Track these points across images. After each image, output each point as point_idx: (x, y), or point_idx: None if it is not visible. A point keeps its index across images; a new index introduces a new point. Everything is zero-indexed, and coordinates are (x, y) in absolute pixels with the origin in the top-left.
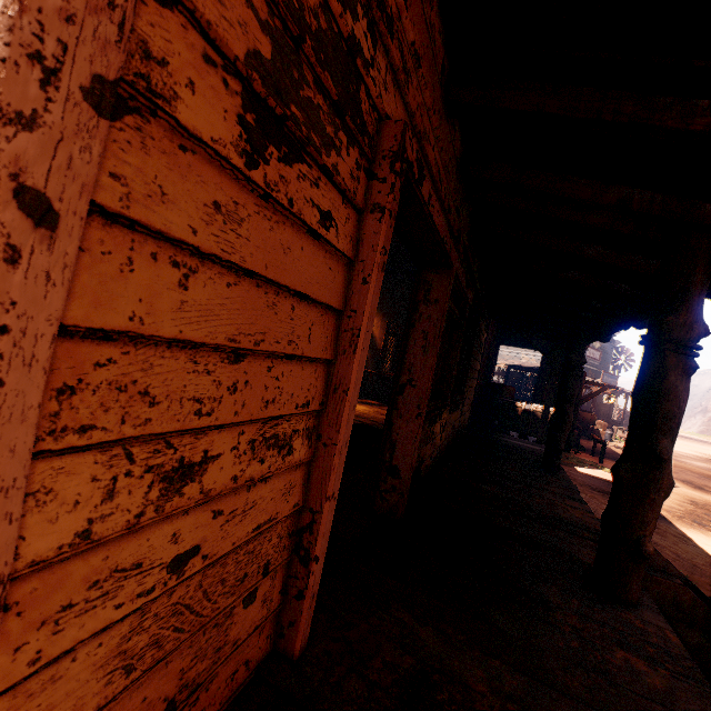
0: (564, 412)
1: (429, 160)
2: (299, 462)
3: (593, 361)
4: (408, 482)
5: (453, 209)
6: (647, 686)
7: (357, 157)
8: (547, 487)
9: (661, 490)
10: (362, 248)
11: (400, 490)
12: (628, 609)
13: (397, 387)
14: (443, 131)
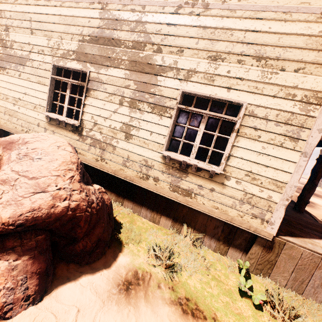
0: None
1: None
2: None
3: None
4: None
5: None
6: (309, 221)
7: None
8: None
9: (314, 191)
10: None
11: None
12: (302, 213)
13: None
14: None
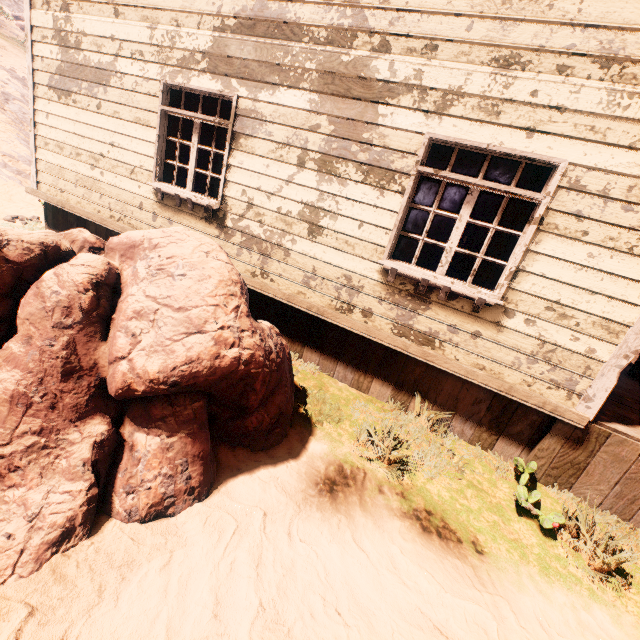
0: None
1: None
2: None
3: None
4: None
5: None
6: None
7: None
8: None
9: None
10: None
11: None
12: None
13: None
14: None
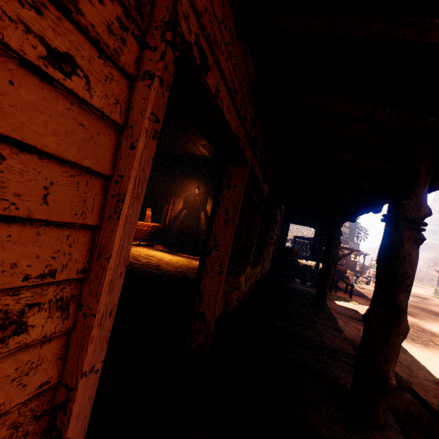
0: (328, 268)
1: (222, 67)
2: (42, 339)
3: (345, 234)
4: (211, 325)
5: (249, 120)
6: None
7: (119, 14)
8: (317, 319)
9: (400, 334)
10: (132, 114)
11: (205, 331)
12: (377, 432)
13: (205, 250)
14: (236, 50)
